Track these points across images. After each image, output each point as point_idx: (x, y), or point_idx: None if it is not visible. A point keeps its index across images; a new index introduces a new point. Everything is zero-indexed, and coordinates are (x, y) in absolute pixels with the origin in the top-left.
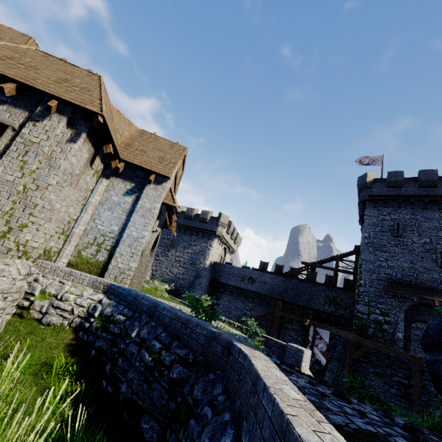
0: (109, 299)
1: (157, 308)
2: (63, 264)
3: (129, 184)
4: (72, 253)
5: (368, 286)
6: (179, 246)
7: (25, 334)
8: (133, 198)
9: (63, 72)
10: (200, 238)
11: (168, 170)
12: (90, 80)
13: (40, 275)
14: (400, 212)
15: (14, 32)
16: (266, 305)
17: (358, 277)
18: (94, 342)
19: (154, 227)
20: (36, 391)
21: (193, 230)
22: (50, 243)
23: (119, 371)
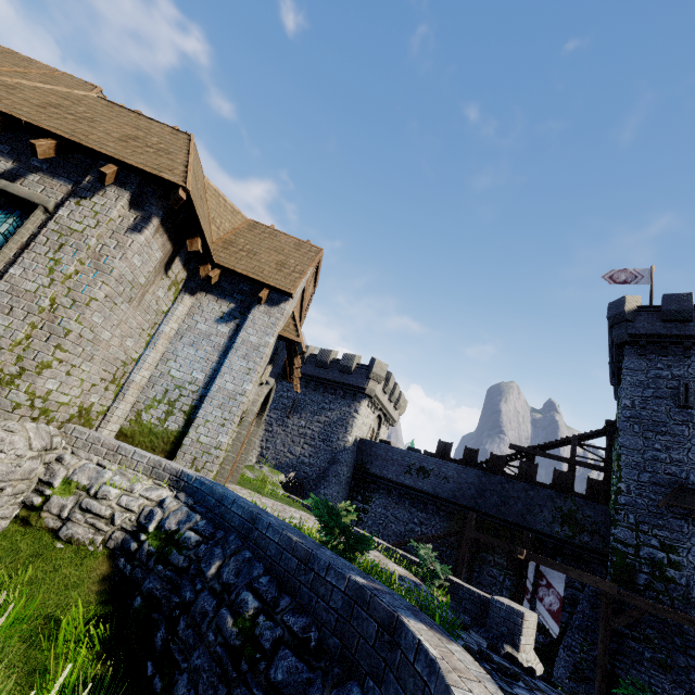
0: (177, 499)
1: (257, 524)
2: (110, 433)
3: (226, 304)
4: (127, 416)
5: (634, 494)
6: (306, 411)
7: (28, 556)
8: (231, 327)
9: (134, 127)
10: (340, 398)
11: (291, 282)
12: (173, 140)
13: (68, 450)
14: (688, 364)
15: (73, 79)
16: (448, 517)
17: (615, 478)
18: (143, 580)
19: (263, 377)
20: (25, 675)
21: (329, 385)
22: (90, 397)
23: (179, 646)
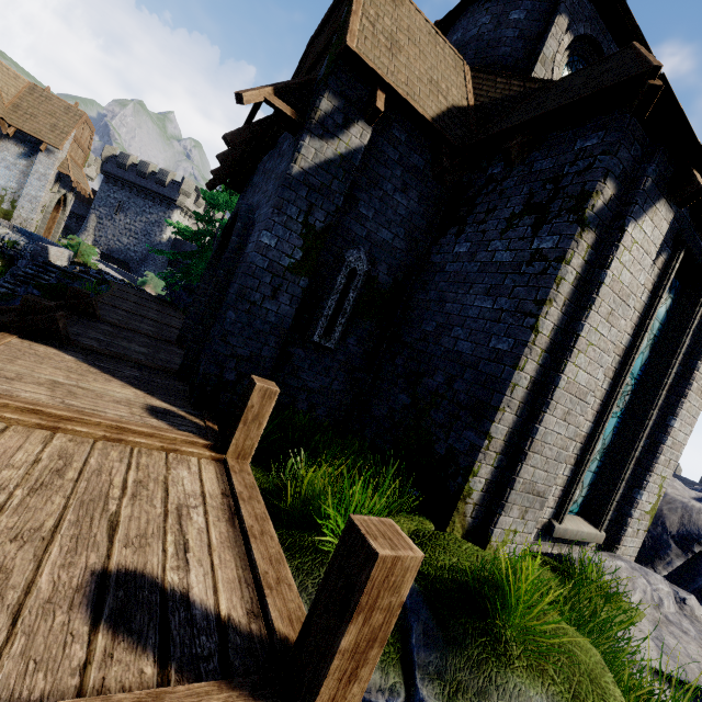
0: (14, 234)
1: (42, 240)
2: None
3: (22, 148)
4: None
5: None
6: (131, 212)
7: None
8: (28, 162)
9: None
10: (158, 206)
11: (60, 141)
12: None
13: None
14: None
15: None
16: None
17: None
18: (7, 252)
19: (54, 189)
20: None
21: (149, 193)
22: None
23: None
